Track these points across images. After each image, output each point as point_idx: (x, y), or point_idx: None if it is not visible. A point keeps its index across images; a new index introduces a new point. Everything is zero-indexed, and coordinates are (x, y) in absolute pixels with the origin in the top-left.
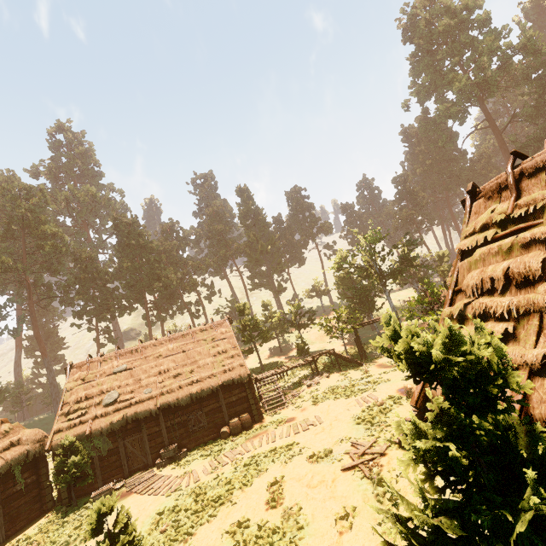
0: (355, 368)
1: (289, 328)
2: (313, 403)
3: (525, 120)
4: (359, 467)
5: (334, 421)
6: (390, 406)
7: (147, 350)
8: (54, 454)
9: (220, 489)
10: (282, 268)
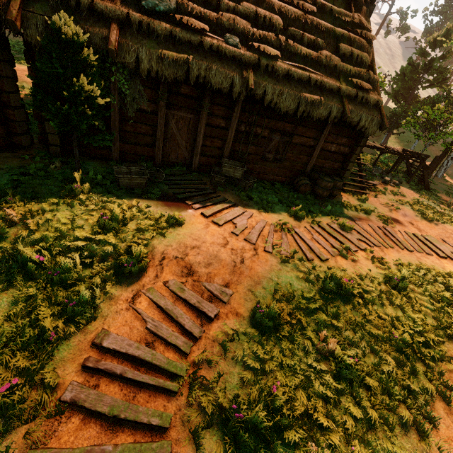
0: (424, 190)
1: None
2: (423, 215)
3: None
4: None
5: None
6: None
7: None
8: (27, 46)
9: (398, 311)
10: None
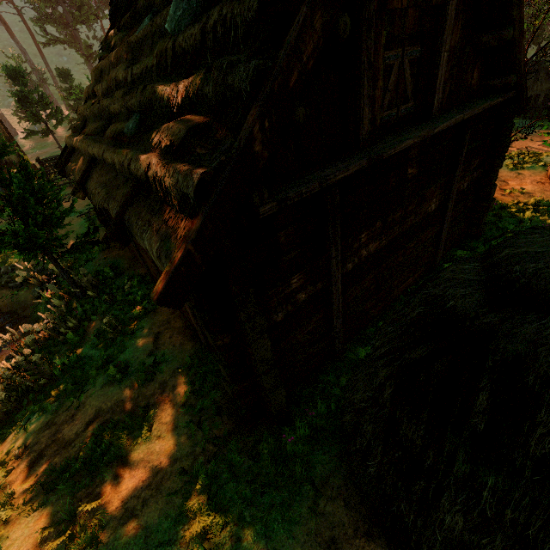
0: None
1: None
2: None
3: None
4: (87, 214)
5: None
6: None
7: None
8: None
9: None
10: (88, 17)
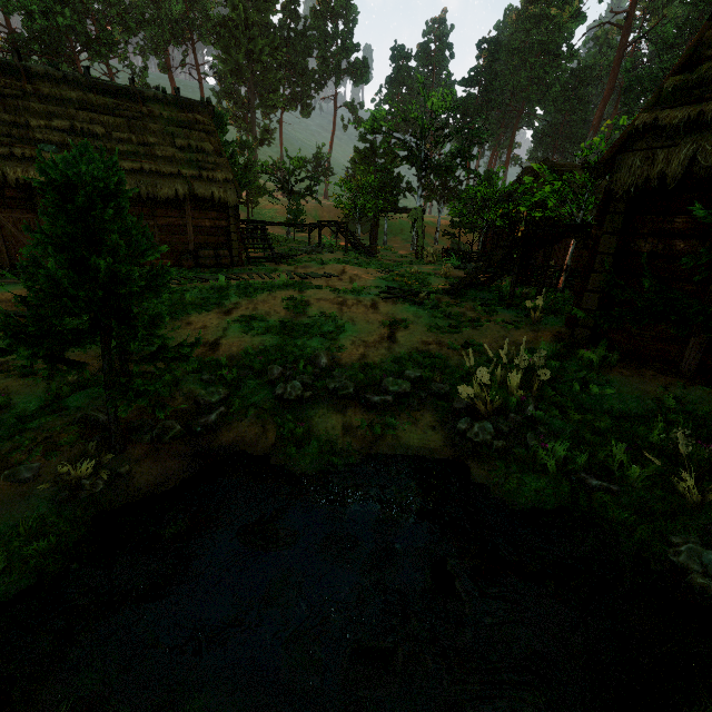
0: (364, 256)
1: (262, 204)
2: (320, 263)
3: (657, 44)
4: (406, 298)
5: (355, 278)
6: (425, 275)
7: (36, 79)
8: None
9: (206, 295)
10: (277, 103)
